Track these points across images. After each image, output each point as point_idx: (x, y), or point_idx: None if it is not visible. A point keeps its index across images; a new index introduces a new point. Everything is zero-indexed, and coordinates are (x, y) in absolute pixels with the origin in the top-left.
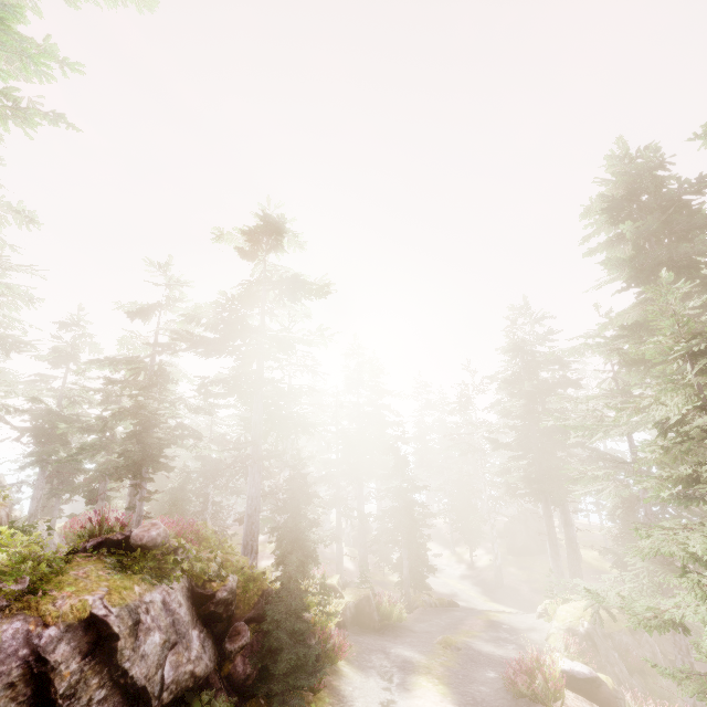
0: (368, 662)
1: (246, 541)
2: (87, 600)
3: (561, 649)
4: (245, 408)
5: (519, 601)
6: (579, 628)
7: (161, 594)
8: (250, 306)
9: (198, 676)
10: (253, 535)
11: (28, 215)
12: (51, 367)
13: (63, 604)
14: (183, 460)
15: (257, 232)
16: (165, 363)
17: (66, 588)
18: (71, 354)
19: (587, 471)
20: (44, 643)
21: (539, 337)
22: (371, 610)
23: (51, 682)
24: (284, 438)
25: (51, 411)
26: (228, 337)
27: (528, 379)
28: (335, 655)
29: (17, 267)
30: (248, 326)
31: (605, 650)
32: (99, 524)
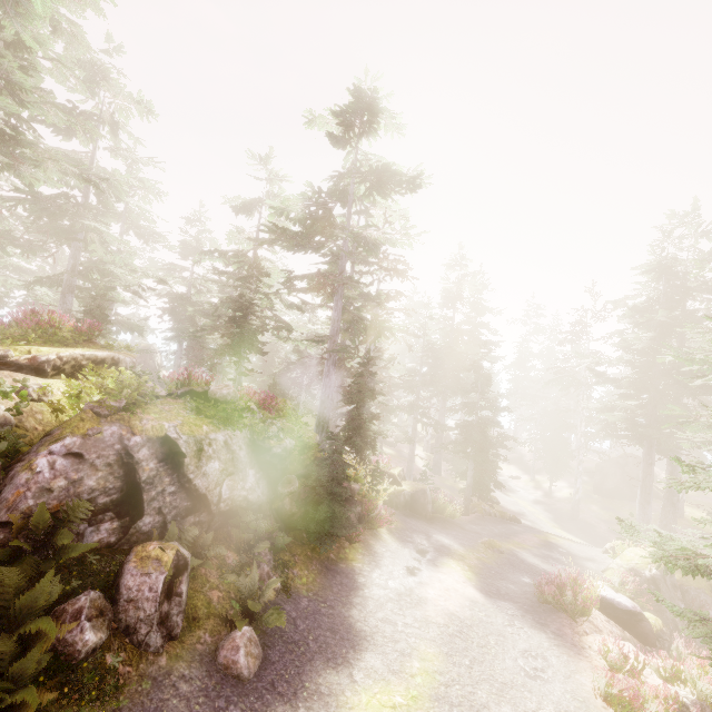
0: (408, 537)
1: (319, 422)
2: (164, 425)
3: (616, 583)
4: (328, 305)
5: (592, 536)
6: (644, 571)
7: (224, 437)
8: (336, 200)
9: (251, 501)
10: (325, 418)
11: (146, 106)
12: (181, 258)
13: (147, 424)
14: (287, 352)
15: (349, 112)
16: (264, 259)
17: (152, 414)
18: (195, 247)
19: (699, 416)
20: (132, 445)
21: (701, 256)
22: (425, 502)
23: (136, 471)
24: (368, 341)
25: (182, 296)
26: (310, 231)
27: (667, 308)
28: (375, 522)
29: (142, 160)
30: (332, 222)
31: (670, 598)
32: (189, 379)
